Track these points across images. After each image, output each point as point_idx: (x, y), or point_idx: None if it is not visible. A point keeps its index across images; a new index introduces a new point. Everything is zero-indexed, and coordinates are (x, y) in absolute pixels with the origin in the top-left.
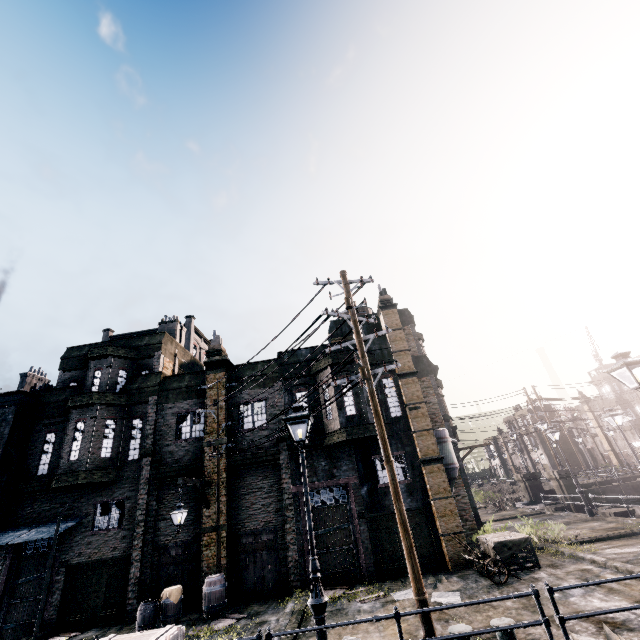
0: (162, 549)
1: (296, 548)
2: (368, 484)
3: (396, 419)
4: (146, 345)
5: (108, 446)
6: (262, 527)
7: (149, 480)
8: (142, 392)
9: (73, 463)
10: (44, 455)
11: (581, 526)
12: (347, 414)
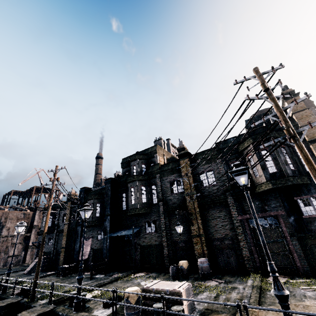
0: (175, 243)
1: (247, 250)
2: (294, 215)
3: None
4: (150, 152)
5: (144, 197)
6: (223, 237)
7: (163, 212)
8: (153, 173)
9: (133, 205)
10: (123, 202)
11: None
12: (269, 172)
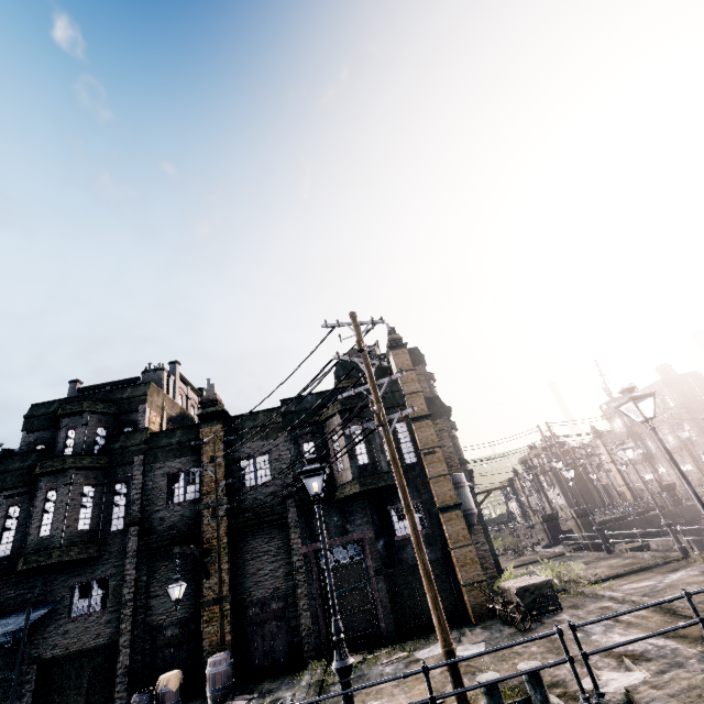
0: (155, 631)
1: (309, 614)
2: (384, 538)
3: (411, 466)
4: (128, 398)
5: (86, 517)
6: (270, 595)
7: (137, 552)
8: (125, 452)
9: (44, 539)
10: (6, 533)
11: (600, 564)
12: (359, 463)
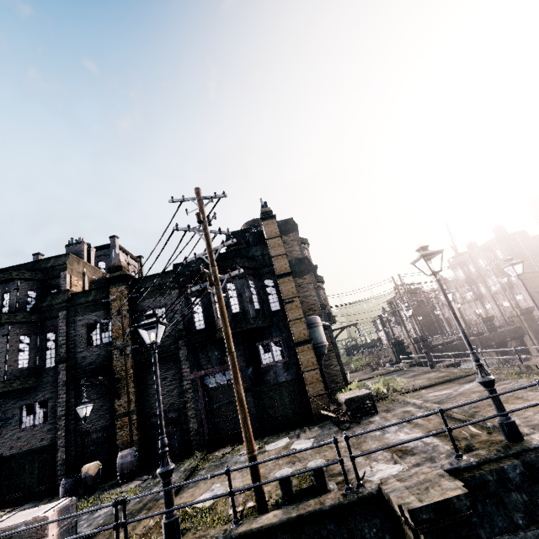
0: (84, 435)
1: (196, 421)
2: (253, 366)
3: (275, 312)
4: (52, 267)
5: (25, 358)
6: (168, 408)
7: (66, 382)
8: (52, 309)
9: None
10: None
11: (422, 377)
12: (233, 312)
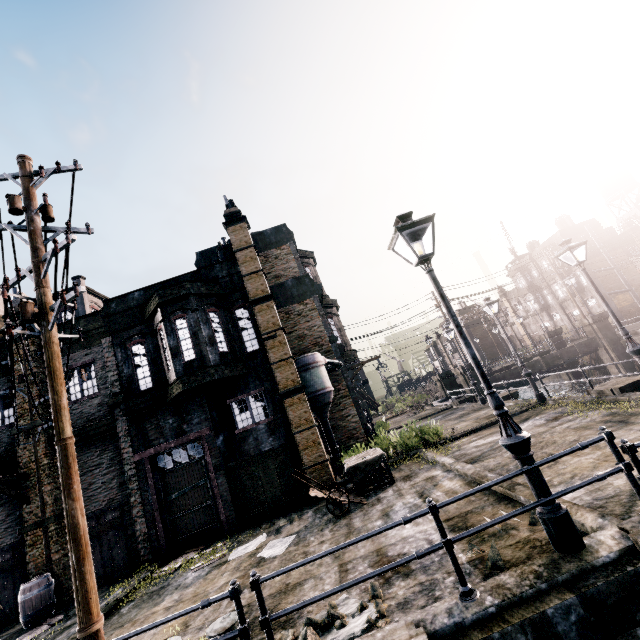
0: None
1: (144, 520)
2: (224, 433)
3: (253, 354)
4: None
5: None
6: (105, 507)
7: None
8: None
9: None
10: None
11: (470, 417)
12: (185, 360)
